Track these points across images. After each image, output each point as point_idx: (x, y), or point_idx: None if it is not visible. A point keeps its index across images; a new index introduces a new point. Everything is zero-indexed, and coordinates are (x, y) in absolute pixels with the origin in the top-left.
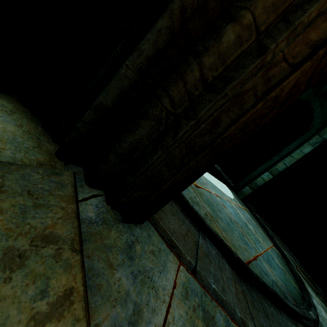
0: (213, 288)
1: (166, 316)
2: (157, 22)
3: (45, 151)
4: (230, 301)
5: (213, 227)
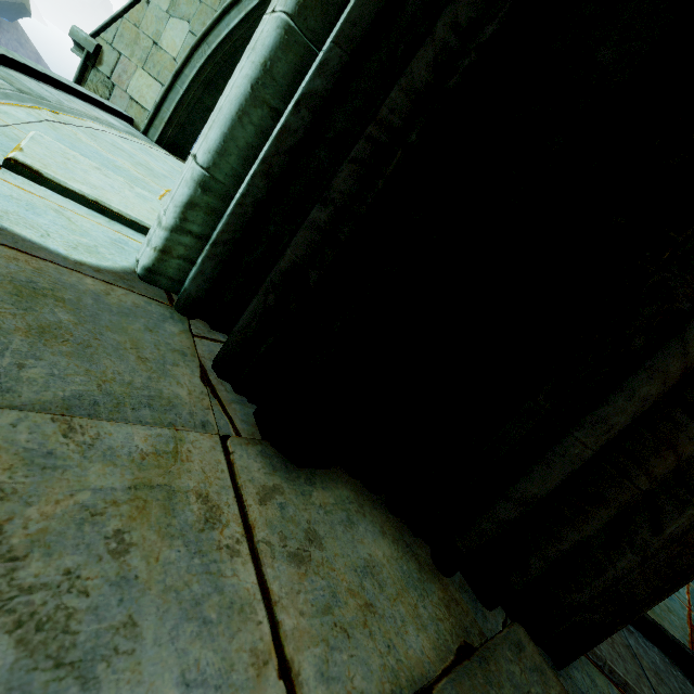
0: None
1: None
2: (635, 384)
3: (428, 569)
4: None
5: None
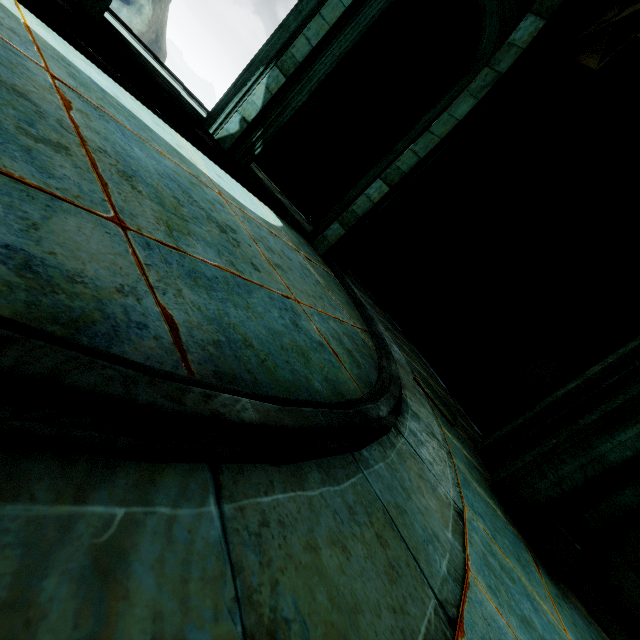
0: None
1: None
2: None
3: None
4: None
5: None
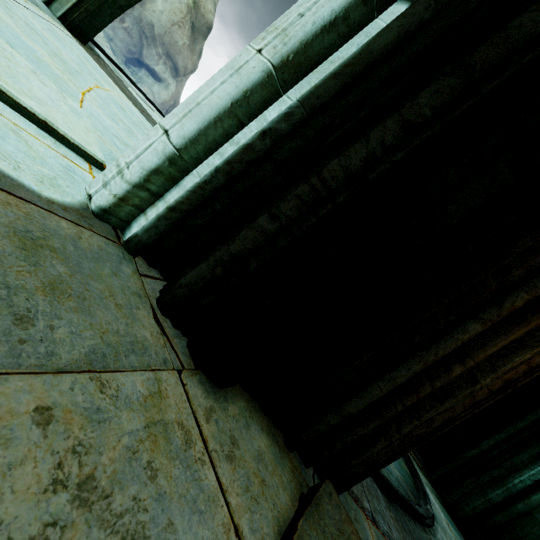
0: (386, 531)
1: None
2: (412, 363)
3: (283, 449)
4: (396, 538)
5: None
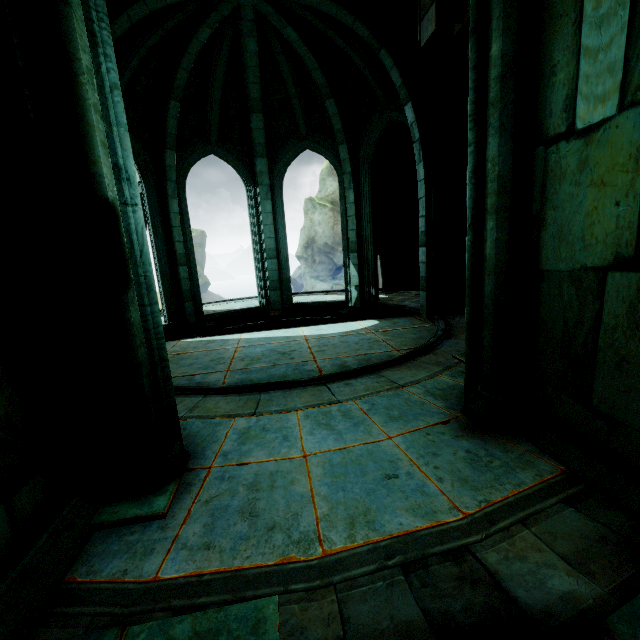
0: None
1: None
2: None
3: None
4: None
5: None
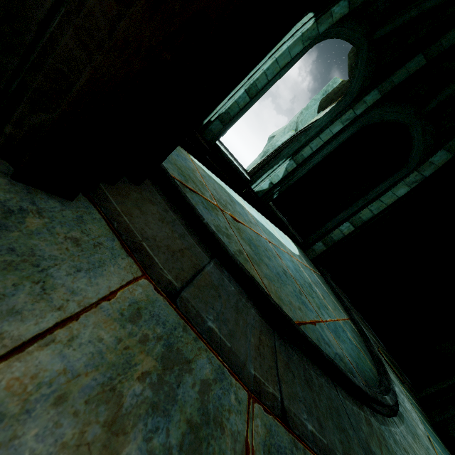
0: (209, 327)
1: (51, 329)
2: None
3: None
4: (240, 352)
5: (247, 268)
